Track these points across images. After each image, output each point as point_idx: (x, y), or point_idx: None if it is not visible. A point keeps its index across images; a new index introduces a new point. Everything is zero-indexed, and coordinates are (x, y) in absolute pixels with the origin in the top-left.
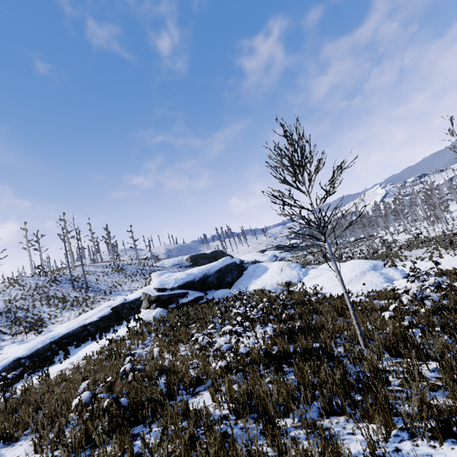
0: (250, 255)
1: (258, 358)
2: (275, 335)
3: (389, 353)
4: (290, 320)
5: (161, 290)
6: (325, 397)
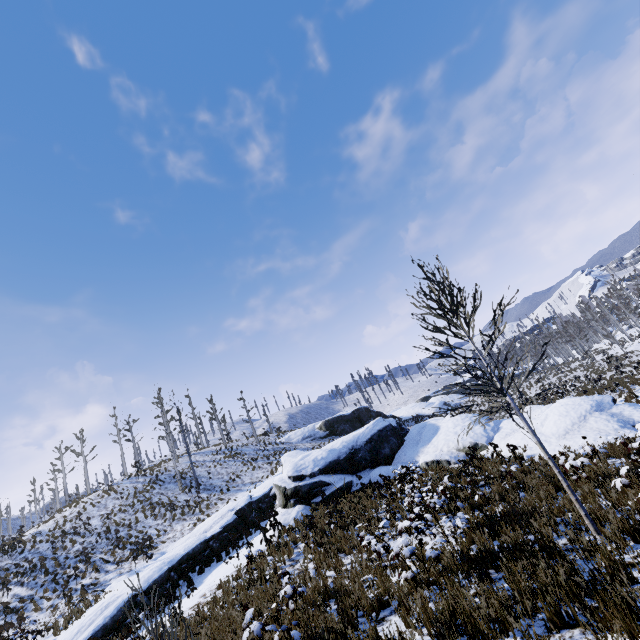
0: (408, 407)
1: (452, 564)
2: (469, 528)
3: (633, 539)
4: (488, 504)
5: (297, 479)
6: (552, 607)
